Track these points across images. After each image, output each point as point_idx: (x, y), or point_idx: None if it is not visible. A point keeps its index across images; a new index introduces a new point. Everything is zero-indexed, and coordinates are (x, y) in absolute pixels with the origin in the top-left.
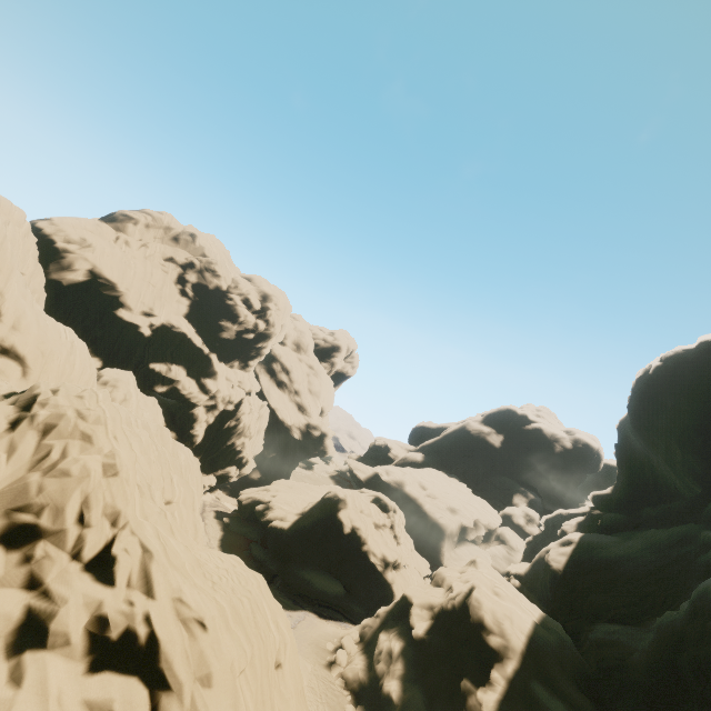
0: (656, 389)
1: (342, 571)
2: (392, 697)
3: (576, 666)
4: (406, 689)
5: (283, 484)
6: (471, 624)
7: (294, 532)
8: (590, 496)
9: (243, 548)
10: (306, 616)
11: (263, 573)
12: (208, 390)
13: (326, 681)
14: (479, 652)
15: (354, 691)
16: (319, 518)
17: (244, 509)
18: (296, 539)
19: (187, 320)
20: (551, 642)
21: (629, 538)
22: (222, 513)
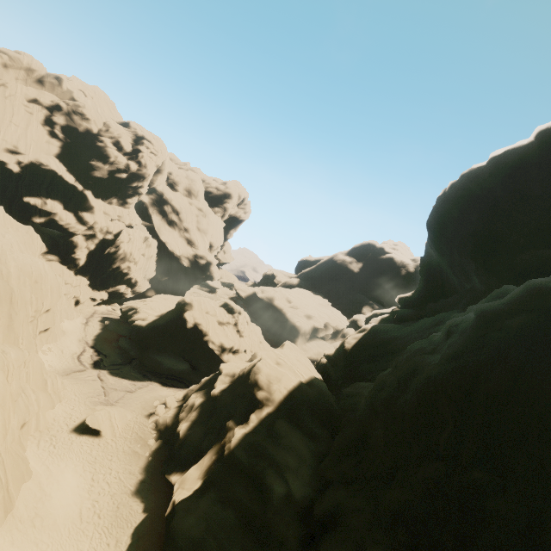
0: (447, 204)
1: (193, 356)
2: (179, 433)
3: (326, 410)
4: (191, 428)
5: (161, 297)
6: (248, 384)
7: (152, 328)
8: (397, 298)
9: (114, 341)
10: (150, 384)
11: (125, 357)
12: (85, 222)
13: (141, 425)
14: (249, 403)
15: (161, 431)
16: (171, 317)
17: (123, 314)
18: (153, 333)
19: (58, 159)
20: (309, 395)
21: (410, 325)
22: (109, 319)
